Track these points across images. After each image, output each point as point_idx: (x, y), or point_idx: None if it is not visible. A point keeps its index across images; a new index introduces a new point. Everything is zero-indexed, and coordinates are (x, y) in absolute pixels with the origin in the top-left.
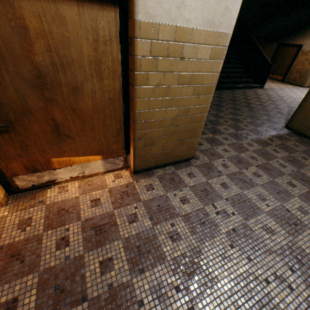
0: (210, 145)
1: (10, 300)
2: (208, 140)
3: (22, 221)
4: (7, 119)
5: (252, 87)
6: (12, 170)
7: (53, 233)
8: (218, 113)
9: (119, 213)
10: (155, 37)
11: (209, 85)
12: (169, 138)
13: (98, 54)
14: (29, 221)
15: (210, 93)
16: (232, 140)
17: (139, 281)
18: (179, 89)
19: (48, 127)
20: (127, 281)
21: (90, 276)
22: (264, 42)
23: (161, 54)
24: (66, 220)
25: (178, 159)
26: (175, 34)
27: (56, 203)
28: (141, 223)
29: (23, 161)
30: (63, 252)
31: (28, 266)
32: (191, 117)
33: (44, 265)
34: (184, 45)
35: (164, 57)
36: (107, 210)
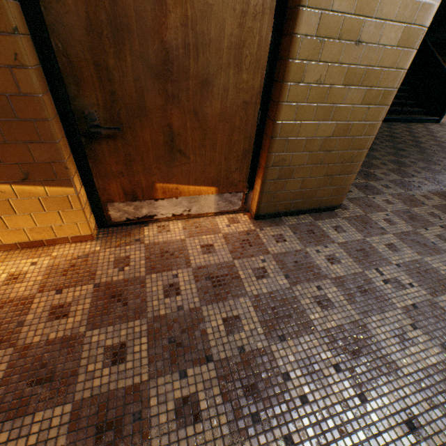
0: (363, 193)
1: (117, 345)
2: (358, 187)
3: (117, 259)
4: (118, 120)
5: (420, 121)
6: (108, 193)
7: (157, 278)
8: (370, 152)
9: (241, 265)
10: (328, 5)
11: (387, 89)
12: (313, 169)
13: (243, 32)
14: (126, 260)
15: (386, 103)
16: (397, 190)
17: (280, 350)
18: (344, 93)
19: (161, 136)
20: (263, 347)
21: (213, 334)
22: (444, 52)
23: (330, 34)
24: (172, 264)
25: (319, 205)
26: (356, 2)
27: (157, 243)
28: (273, 281)
29: (124, 183)
30: (173, 301)
31: (133, 311)
32: (350, 140)
33: (152, 312)
34: (366, 21)
35: (333, 39)
36: (225, 260)
